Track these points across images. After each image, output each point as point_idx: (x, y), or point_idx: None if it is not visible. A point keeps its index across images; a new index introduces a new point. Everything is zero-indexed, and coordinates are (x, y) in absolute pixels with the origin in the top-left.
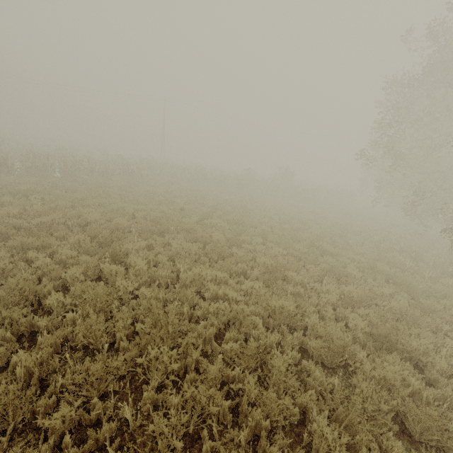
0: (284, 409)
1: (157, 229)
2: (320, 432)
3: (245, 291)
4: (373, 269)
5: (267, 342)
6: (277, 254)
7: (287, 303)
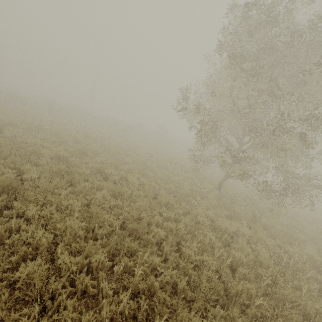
0: (22, 165)
1: (36, 129)
2: (27, 169)
3: (54, 151)
4: (145, 164)
5: (43, 160)
6: (95, 149)
7: (65, 153)
